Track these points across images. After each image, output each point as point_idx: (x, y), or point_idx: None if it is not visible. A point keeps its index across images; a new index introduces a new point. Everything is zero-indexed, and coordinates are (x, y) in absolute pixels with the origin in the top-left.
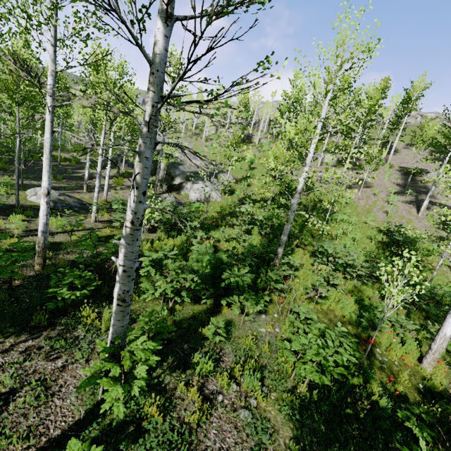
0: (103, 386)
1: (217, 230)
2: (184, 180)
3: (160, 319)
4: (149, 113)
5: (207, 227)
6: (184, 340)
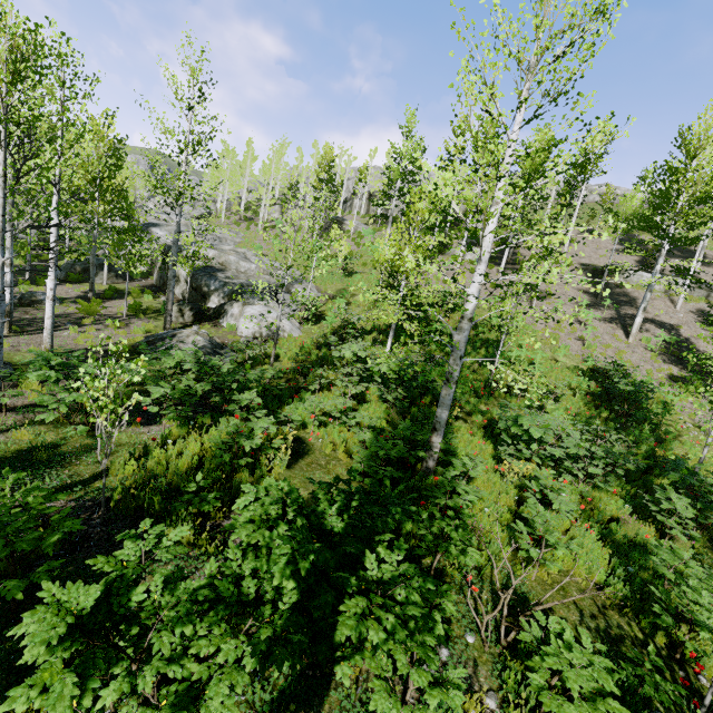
0: None
1: (298, 400)
2: (228, 300)
3: None
4: None
5: (277, 394)
6: None
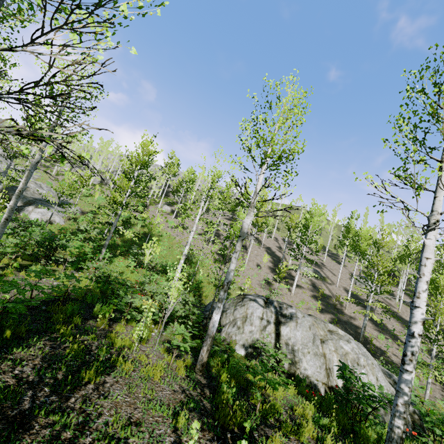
0: None
1: None
2: (25, 204)
3: (15, 244)
4: (36, 160)
5: None
6: (23, 268)
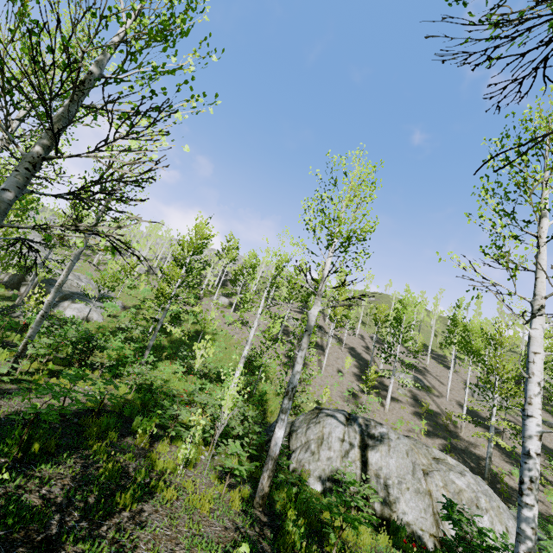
0: (12, 363)
1: None
2: (61, 299)
3: (48, 345)
4: (80, 249)
5: None
6: (55, 373)
